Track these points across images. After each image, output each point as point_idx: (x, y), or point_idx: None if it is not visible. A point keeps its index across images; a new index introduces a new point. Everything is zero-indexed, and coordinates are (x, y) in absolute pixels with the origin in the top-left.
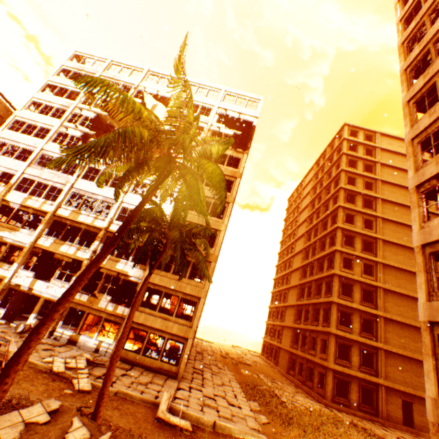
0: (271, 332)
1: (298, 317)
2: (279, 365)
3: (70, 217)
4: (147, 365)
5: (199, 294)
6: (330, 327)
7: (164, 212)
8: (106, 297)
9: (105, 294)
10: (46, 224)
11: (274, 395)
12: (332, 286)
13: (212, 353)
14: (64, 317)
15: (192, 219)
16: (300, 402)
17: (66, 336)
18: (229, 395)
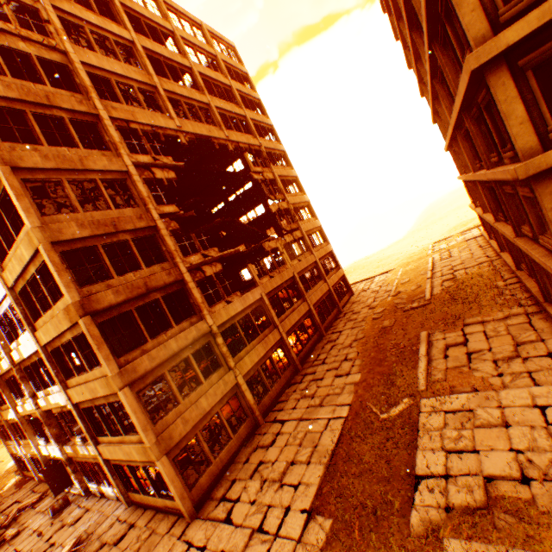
0: (469, 195)
1: (473, 153)
2: (506, 252)
3: (2, 372)
4: (156, 506)
5: (112, 389)
6: (520, 159)
7: (4, 291)
8: (78, 440)
9: (77, 435)
10: (5, 392)
11: (415, 433)
12: (456, 12)
13: (364, 316)
14: (83, 471)
15: (15, 270)
16: (484, 446)
17: (96, 489)
18: (268, 525)
